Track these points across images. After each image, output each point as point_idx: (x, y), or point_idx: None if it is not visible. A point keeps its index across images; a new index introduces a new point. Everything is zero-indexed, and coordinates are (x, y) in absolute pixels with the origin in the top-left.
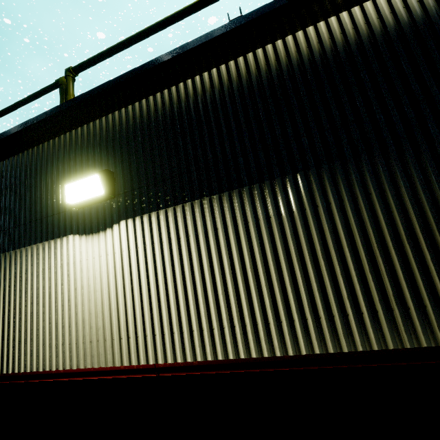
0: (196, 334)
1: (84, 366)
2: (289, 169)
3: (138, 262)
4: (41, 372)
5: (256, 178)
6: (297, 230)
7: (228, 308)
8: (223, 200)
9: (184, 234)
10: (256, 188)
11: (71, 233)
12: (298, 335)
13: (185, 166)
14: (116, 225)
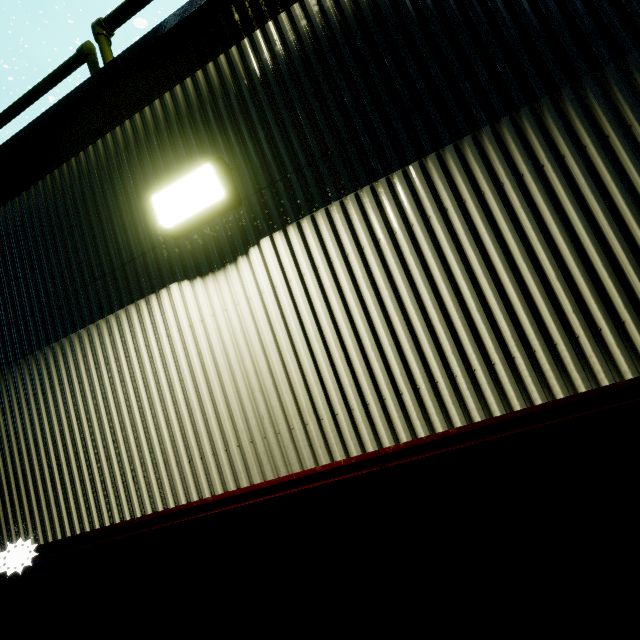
0: (443, 386)
1: (249, 482)
2: (563, 78)
3: (309, 298)
4: (173, 510)
5: (501, 108)
6: (599, 175)
7: (495, 331)
8: (445, 160)
9: (385, 232)
10: (504, 125)
11: (173, 281)
12: (637, 344)
13: (361, 122)
14: (254, 247)
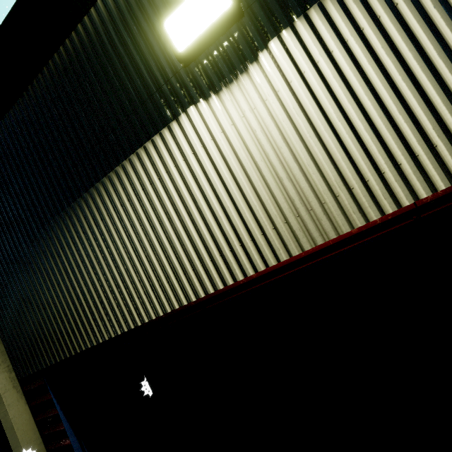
0: None
1: (288, 255)
2: None
3: (326, 83)
4: (223, 290)
5: None
6: None
7: None
8: None
9: None
10: None
11: (189, 104)
12: None
13: None
14: (262, 52)
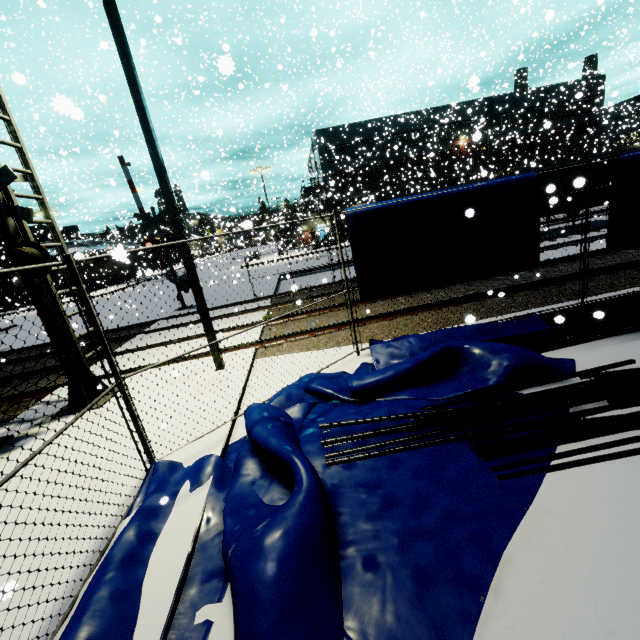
0: None
1: None
2: None
3: None
4: None
5: None
6: None
7: None
8: None
9: None
10: None
11: None
12: None
13: None
14: None
